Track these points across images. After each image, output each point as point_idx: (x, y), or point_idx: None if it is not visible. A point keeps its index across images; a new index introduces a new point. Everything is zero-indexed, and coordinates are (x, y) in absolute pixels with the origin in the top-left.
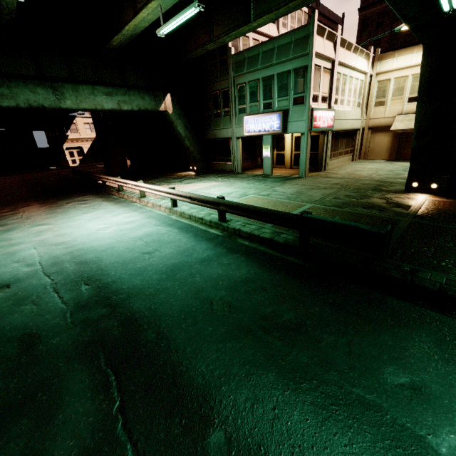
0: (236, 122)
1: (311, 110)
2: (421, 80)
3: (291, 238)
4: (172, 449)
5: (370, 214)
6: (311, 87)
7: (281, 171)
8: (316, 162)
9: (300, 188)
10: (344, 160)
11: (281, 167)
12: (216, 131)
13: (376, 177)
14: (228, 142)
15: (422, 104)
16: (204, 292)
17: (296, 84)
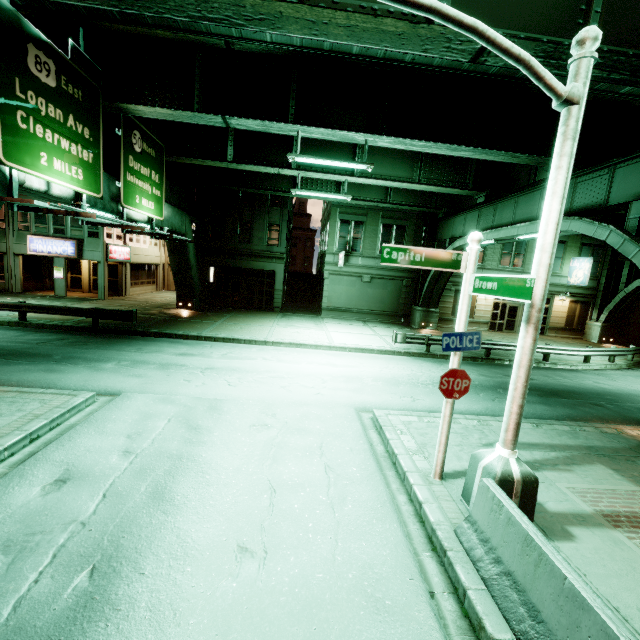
0: (14, 237)
1: (106, 244)
2: (167, 246)
3: (87, 325)
4: (40, 359)
5: (145, 316)
6: (105, 228)
7: (79, 294)
8: (118, 288)
9: (98, 305)
10: (148, 289)
11: (78, 291)
12: None
13: (166, 302)
14: None
15: (171, 258)
16: (30, 342)
17: None
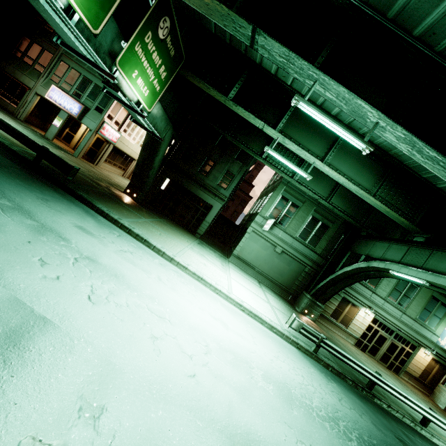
0: (44, 82)
1: (103, 121)
2: (144, 142)
3: (31, 158)
4: None
5: (91, 182)
6: (110, 109)
7: (63, 145)
8: (94, 157)
9: (65, 157)
10: (116, 171)
11: (65, 144)
12: (18, 72)
13: (120, 184)
14: (25, 89)
15: (141, 153)
16: None
17: (103, 100)
